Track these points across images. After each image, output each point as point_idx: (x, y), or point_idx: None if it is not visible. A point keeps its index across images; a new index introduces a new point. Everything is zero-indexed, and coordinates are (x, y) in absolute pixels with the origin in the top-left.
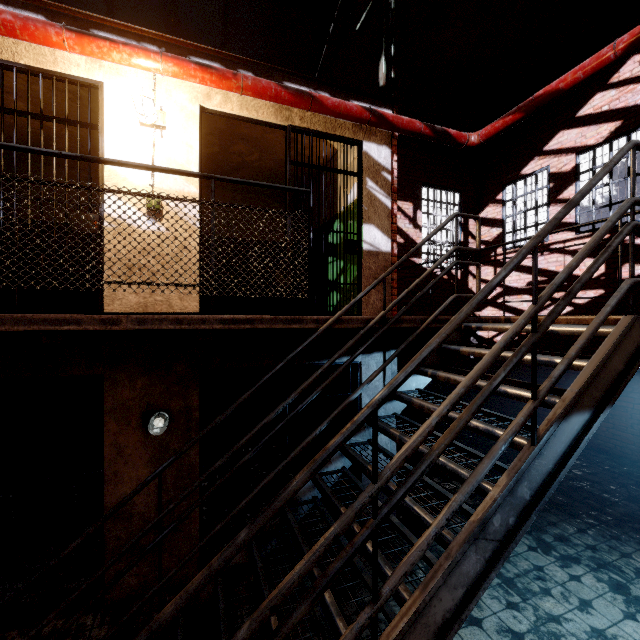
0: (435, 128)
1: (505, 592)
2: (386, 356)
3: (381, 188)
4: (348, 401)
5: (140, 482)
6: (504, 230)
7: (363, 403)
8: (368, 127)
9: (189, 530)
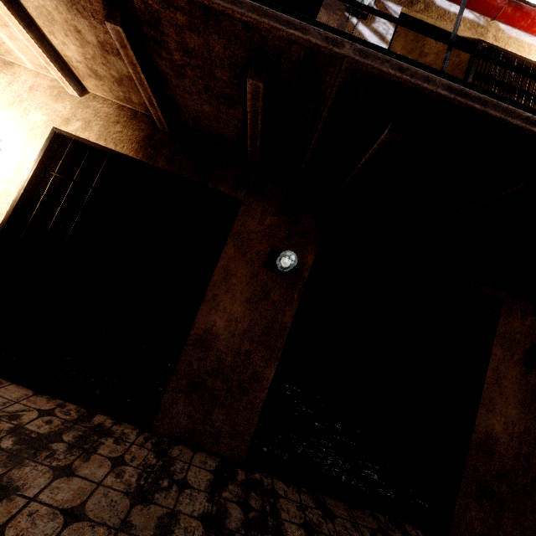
0: None
1: None
2: None
3: None
4: None
5: (507, 420)
6: None
7: None
8: None
9: None
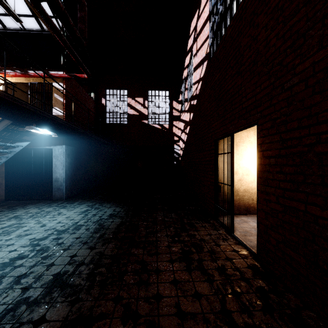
0: (71, 75)
1: (59, 208)
2: (61, 147)
3: (59, 96)
4: (3, 147)
5: None
6: (181, 105)
7: (53, 160)
8: (55, 78)
9: (3, 188)
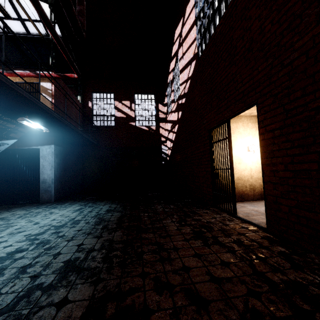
0: (60, 75)
1: (49, 208)
2: (50, 146)
3: (47, 95)
4: None
5: None
6: (167, 107)
7: (40, 161)
8: (43, 78)
9: None
